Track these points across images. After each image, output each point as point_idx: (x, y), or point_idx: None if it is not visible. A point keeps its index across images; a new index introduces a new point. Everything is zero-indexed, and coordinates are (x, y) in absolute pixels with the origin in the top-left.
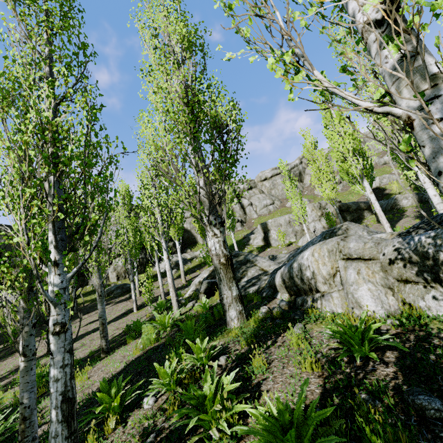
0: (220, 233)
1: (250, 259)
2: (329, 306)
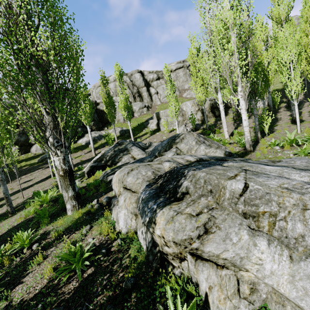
0: (60, 153)
1: (128, 148)
2: (113, 214)
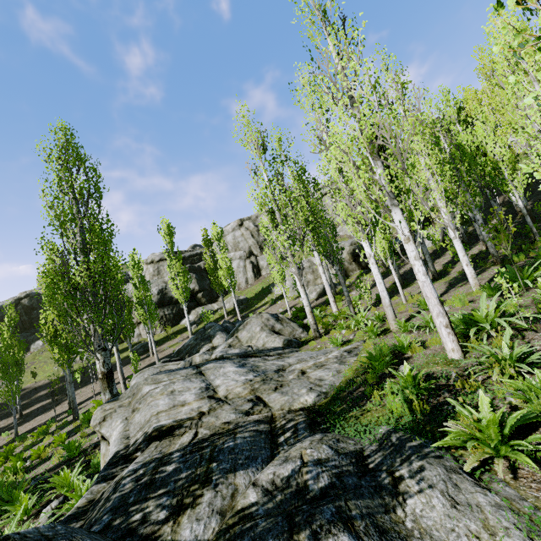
0: (101, 356)
1: (211, 334)
2: None
